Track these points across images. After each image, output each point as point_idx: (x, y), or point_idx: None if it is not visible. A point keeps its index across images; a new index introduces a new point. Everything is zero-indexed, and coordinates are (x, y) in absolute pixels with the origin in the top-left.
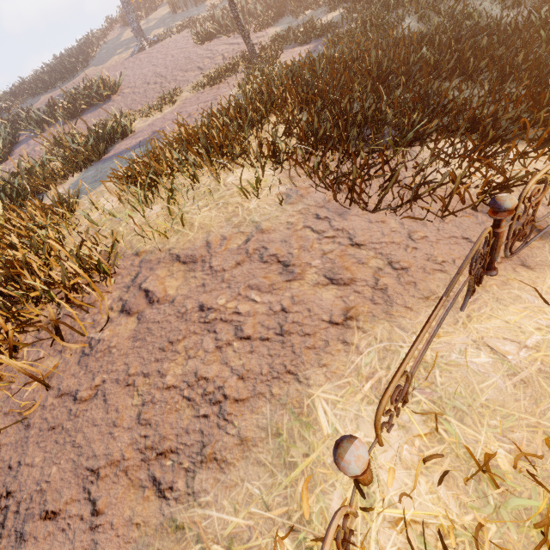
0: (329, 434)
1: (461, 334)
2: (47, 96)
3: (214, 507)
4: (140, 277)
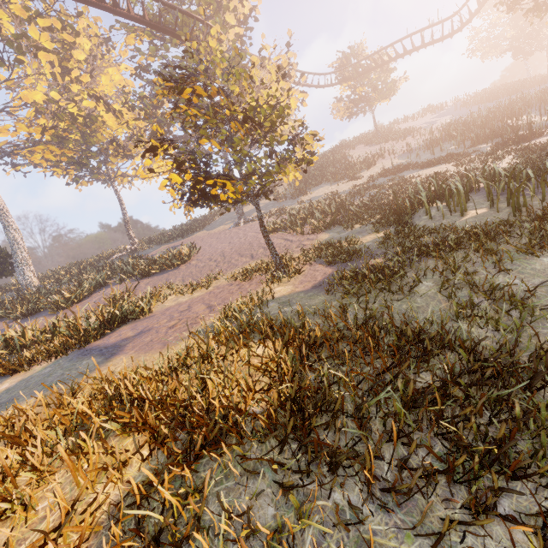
0: None
1: None
2: (165, 246)
3: None
4: None
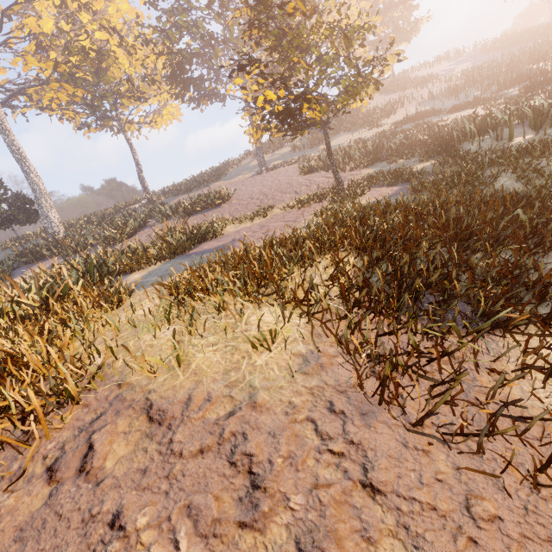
0: None
1: None
2: (184, 196)
3: None
4: (101, 419)
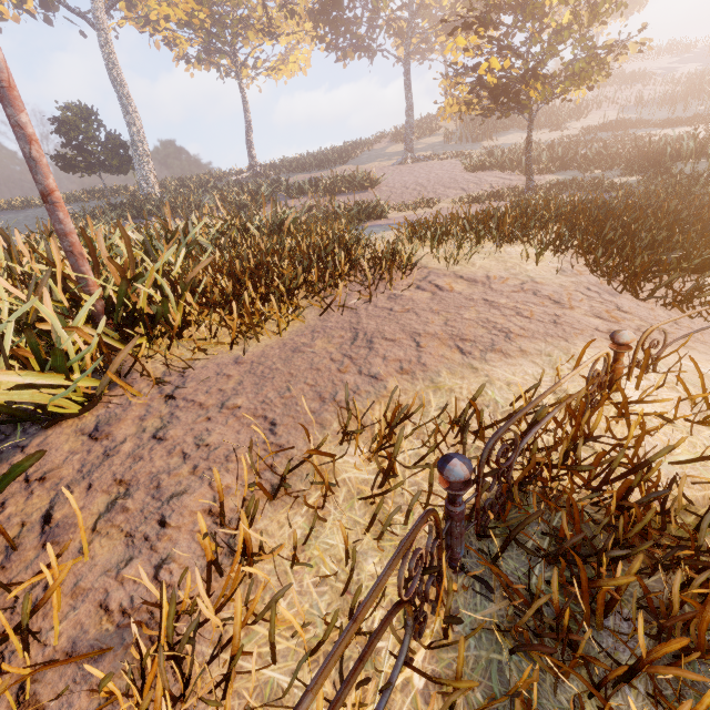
0: (588, 367)
1: (709, 365)
2: (301, 176)
3: (499, 369)
4: (429, 278)
